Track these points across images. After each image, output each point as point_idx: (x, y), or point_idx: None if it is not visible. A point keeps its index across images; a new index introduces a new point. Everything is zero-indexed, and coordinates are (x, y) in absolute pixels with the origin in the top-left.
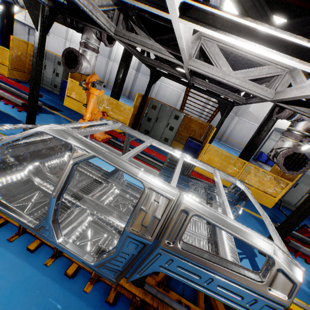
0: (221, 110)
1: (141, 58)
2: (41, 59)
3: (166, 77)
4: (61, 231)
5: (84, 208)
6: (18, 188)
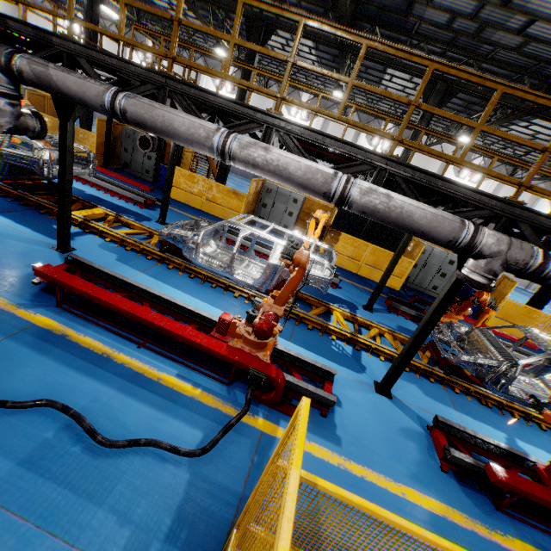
0: None
1: None
2: None
3: None
4: None
5: None
6: None
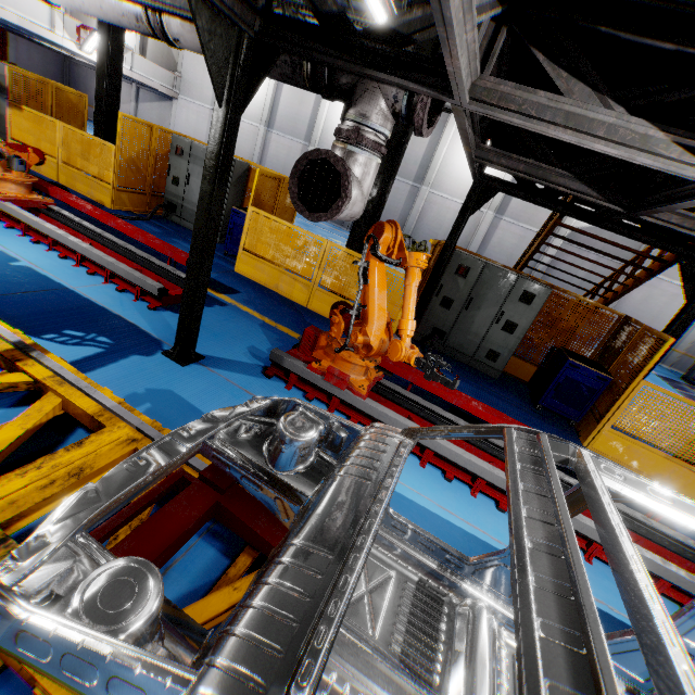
0: (688, 283)
1: (475, 153)
2: (224, 183)
3: (514, 195)
4: None
5: None
6: None
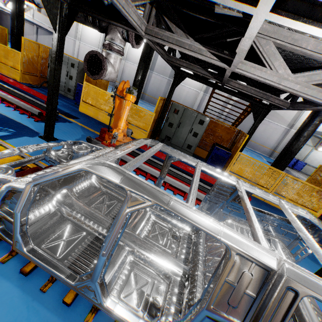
0: (254, 114)
1: (167, 58)
2: (60, 64)
3: (192, 78)
4: (108, 290)
5: (122, 245)
6: (46, 222)
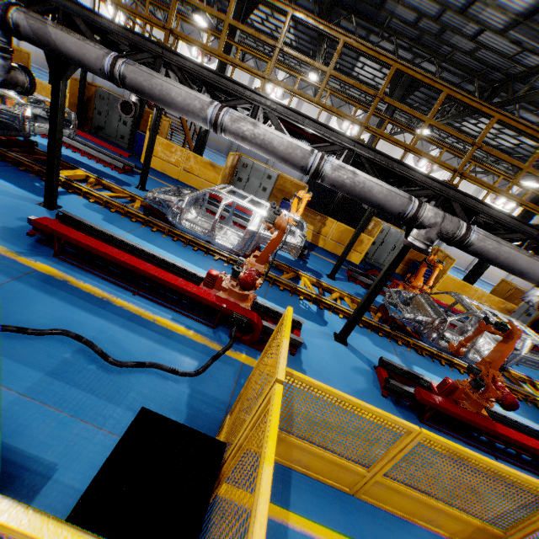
0: None
1: None
2: None
3: None
4: None
5: None
6: None
